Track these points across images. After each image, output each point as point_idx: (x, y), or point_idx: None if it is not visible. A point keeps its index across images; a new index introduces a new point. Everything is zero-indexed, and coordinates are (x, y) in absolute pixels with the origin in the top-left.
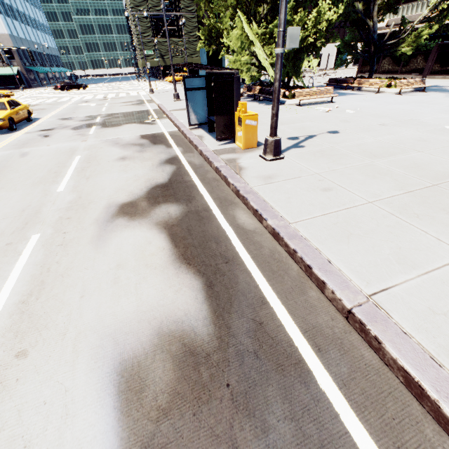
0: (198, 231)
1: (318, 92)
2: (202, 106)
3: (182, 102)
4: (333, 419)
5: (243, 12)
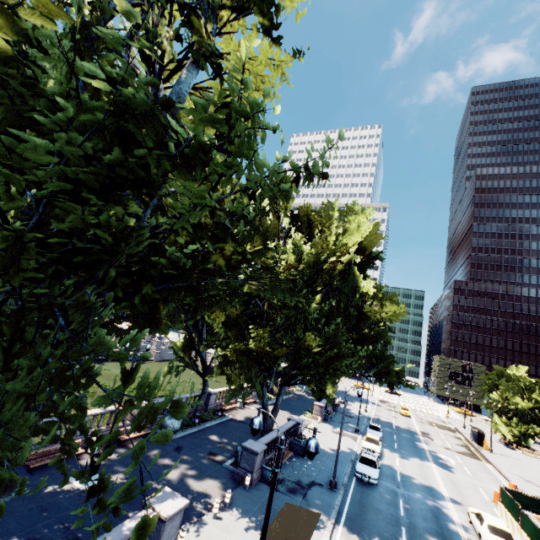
0: (470, 450)
1: (533, 453)
2: (475, 436)
3: (467, 430)
4: (480, 458)
5: (499, 413)
